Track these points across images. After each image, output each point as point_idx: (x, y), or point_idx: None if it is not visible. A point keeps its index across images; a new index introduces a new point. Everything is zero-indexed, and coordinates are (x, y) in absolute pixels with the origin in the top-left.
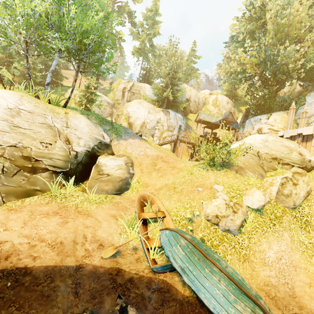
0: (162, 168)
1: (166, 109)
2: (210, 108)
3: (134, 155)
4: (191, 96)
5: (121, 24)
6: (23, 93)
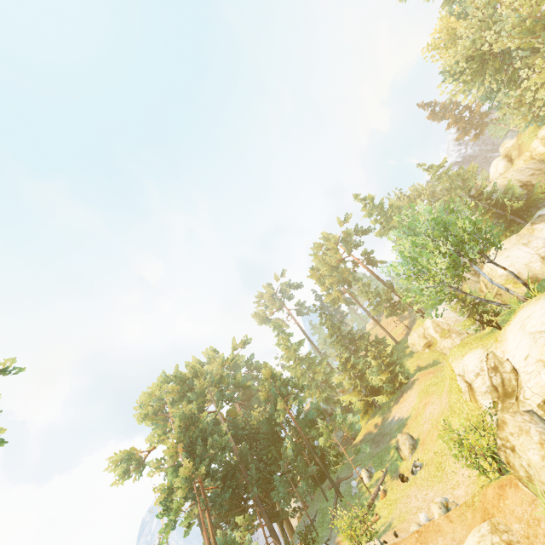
0: None
1: (531, 219)
2: None
3: None
4: (518, 179)
5: (359, 245)
6: (526, 303)
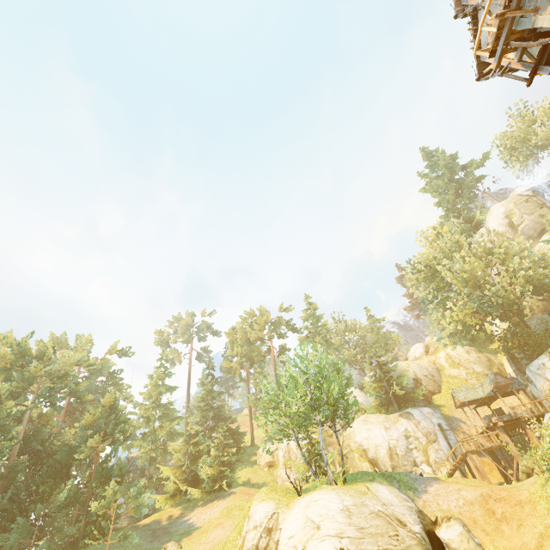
0: (507, 512)
1: (402, 411)
2: (452, 372)
3: (455, 510)
4: (416, 372)
5: (282, 337)
6: (326, 486)
